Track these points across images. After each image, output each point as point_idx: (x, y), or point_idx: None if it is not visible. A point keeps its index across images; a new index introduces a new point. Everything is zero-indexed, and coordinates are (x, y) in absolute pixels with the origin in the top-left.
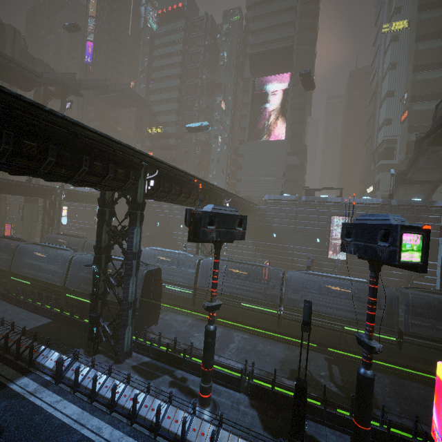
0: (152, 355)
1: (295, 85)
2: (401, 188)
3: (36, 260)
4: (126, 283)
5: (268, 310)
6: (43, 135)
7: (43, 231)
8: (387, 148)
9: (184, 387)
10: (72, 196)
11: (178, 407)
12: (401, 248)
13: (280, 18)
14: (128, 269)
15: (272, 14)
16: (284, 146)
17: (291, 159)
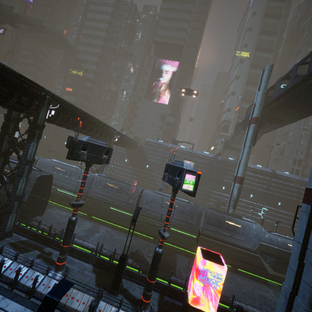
0: (29, 236)
1: (181, 71)
2: (226, 150)
3: None
4: (16, 181)
5: (127, 213)
6: None
7: None
8: (225, 125)
9: (48, 258)
10: None
11: (36, 270)
12: (184, 182)
13: (179, 24)
14: (20, 171)
15: (175, 19)
16: (167, 108)
17: (170, 118)
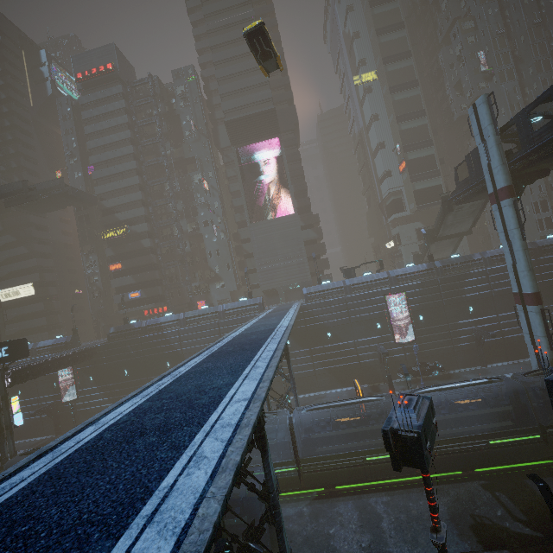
0: None
1: (285, 149)
2: (433, 244)
3: None
4: (281, 543)
5: None
6: None
7: None
8: (396, 200)
9: None
10: (23, 375)
11: None
12: None
13: (251, 79)
14: (279, 521)
15: (240, 74)
16: (296, 221)
17: (307, 233)
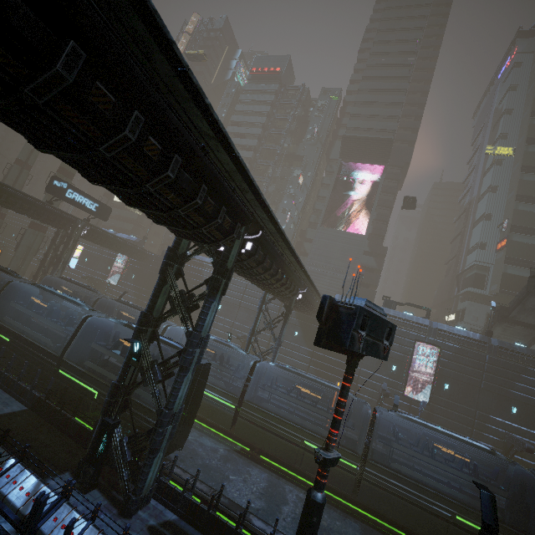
0: (181, 510)
1: (385, 180)
2: (499, 326)
3: (27, 308)
4: (178, 381)
5: (343, 461)
6: (175, 137)
7: (40, 269)
8: (478, 275)
9: None
10: (95, 235)
11: None
12: None
13: (384, 110)
14: (188, 360)
15: (376, 103)
16: (363, 242)
17: (367, 259)
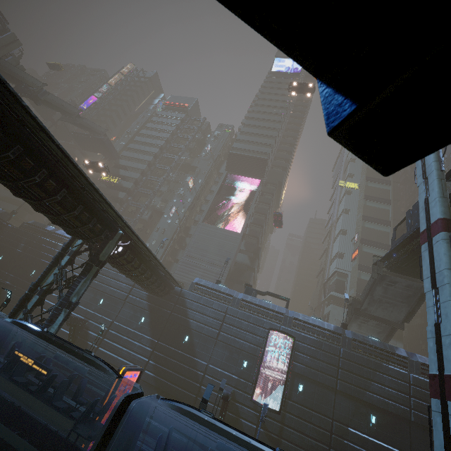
0: None
1: (263, 193)
2: (355, 322)
3: None
4: None
5: None
6: None
7: None
8: (339, 281)
9: None
10: None
11: None
12: None
13: (262, 139)
14: None
15: (256, 134)
16: (238, 239)
17: (242, 257)
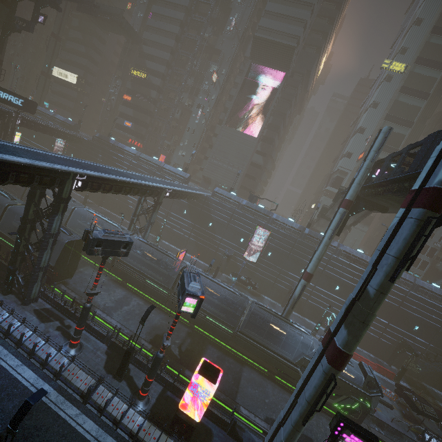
0: (53, 304)
1: (287, 86)
2: (322, 219)
3: None
4: (40, 254)
5: (162, 290)
6: None
7: None
8: (338, 178)
9: (67, 332)
10: (29, 124)
11: (51, 345)
12: (183, 304)
13: (296, 10)
14: (44, 245)
15: (290, 0)
16: (254, 144)
17: (257, 158)
